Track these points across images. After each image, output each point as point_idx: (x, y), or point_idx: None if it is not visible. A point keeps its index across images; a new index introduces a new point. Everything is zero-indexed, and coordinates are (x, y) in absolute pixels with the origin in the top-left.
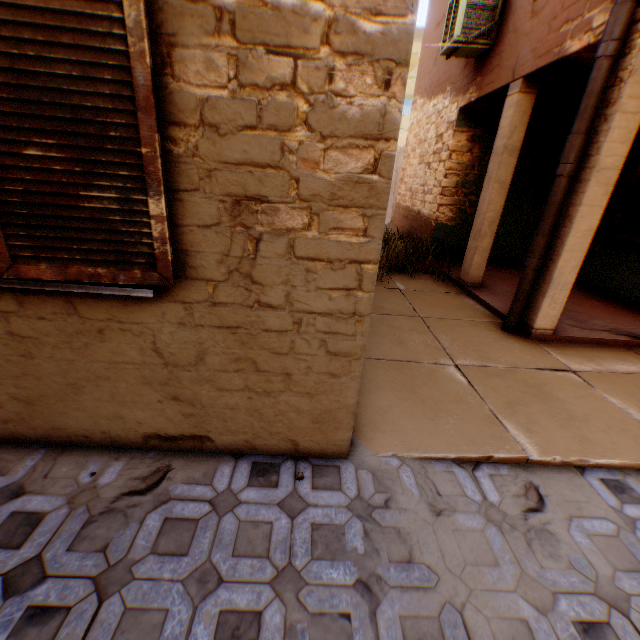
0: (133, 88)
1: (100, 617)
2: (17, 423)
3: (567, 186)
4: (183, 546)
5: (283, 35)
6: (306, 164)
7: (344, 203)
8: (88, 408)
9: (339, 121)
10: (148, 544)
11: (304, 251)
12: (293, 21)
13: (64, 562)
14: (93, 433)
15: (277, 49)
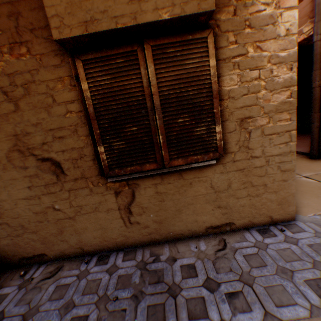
0: (212, 92)
1: (257, 291)
2: (154, 234)
3: (319, 90)
4: (262, 263)
5: (254, 64)
6: (265, 101)
7: (280, 111)
8: (183, 220)
9: (275, 84)
10: (246, 265)
11: (267, 132)
12: (257, 59)
13: (220, 277)
14: (184, 231)
15: (253, 68)
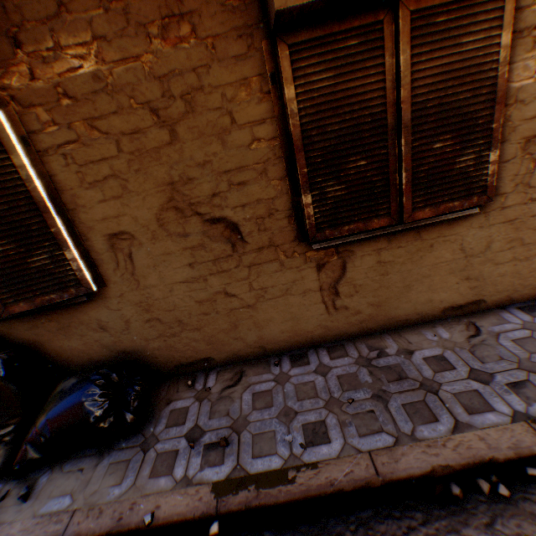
0: (494, 94)
1: None
2: (367, 322)
3: None
4: None
5: None
6: None
7: None
8: (411, 300)
9: None
10: (521, 351)
11: None
12: None
13: (489, 368)
14: (411, 316)
15: None
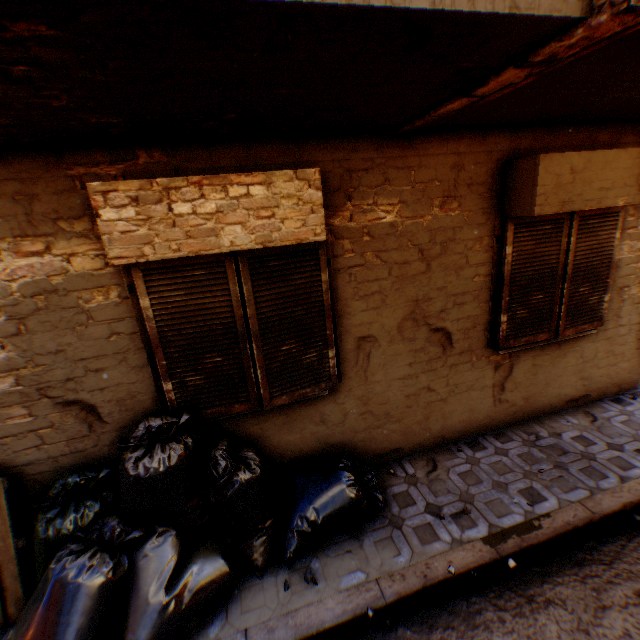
0: (609, 262)
1: None
2: (517, 412)
3: None
4: (639, 426)
5: (639, 236)
6: (639, 271)
7: None
8: (547, 394)
9: None
10: (628, 429)
11: (634, 301)
12: None
13: (616, 441)
14: (545, 408)
15: (637, 240)
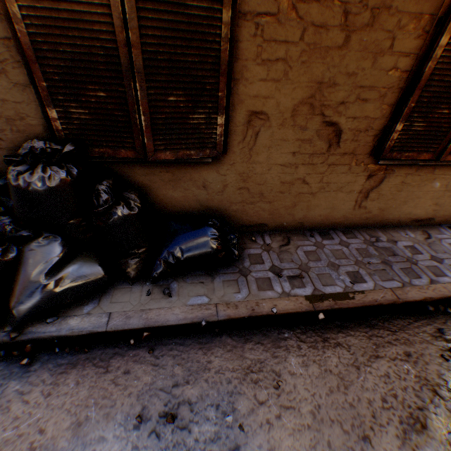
0: None
1: None
2: (369, 219)
3: None
4: None
5: None
6: None
7: None
8: (400, 210)
9: None
10: None
11: None
12: None
13: (439, 256)
14: (393, 221)
15: None
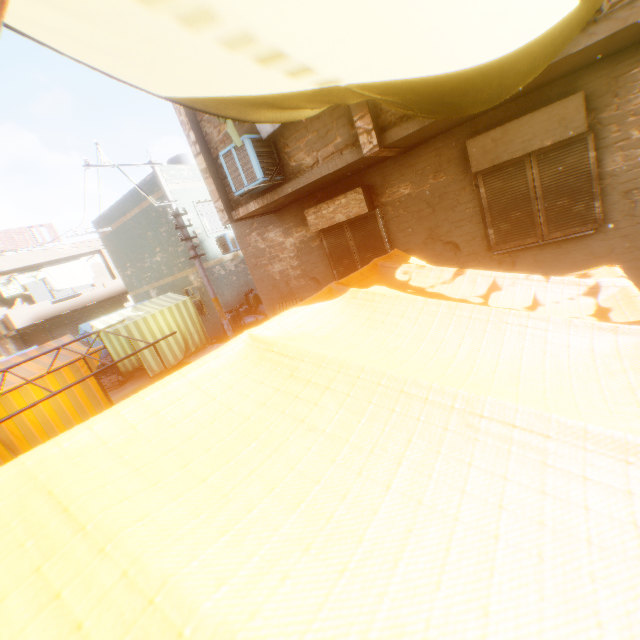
0: (589, 177)
1: None
2: None
3: None
4: None
5: (638, 144)
6: None
7: None
8: None
9: None
10: None
11: None
12: None
13: None
14: None
15: (636, 148)
